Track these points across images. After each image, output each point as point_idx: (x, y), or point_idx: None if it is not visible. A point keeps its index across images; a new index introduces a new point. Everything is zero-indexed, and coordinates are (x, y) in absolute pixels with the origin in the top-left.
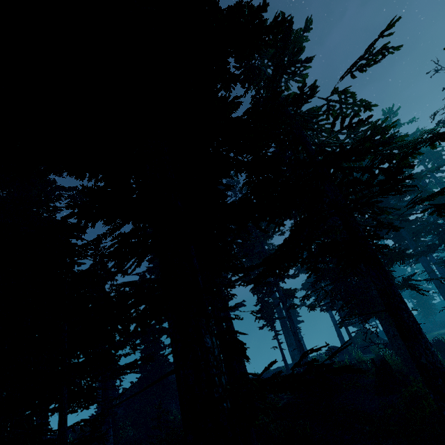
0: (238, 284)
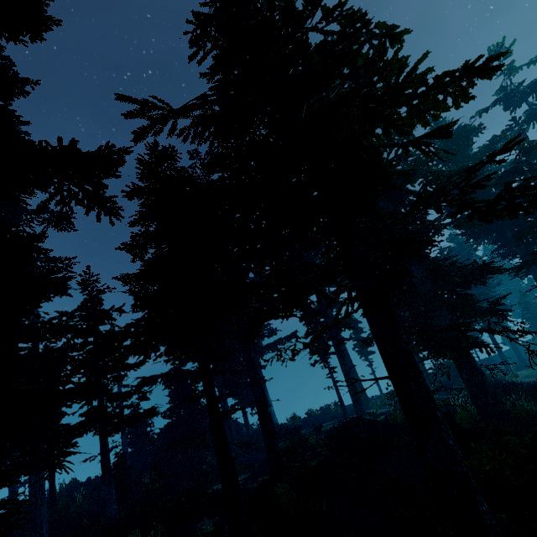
0: None
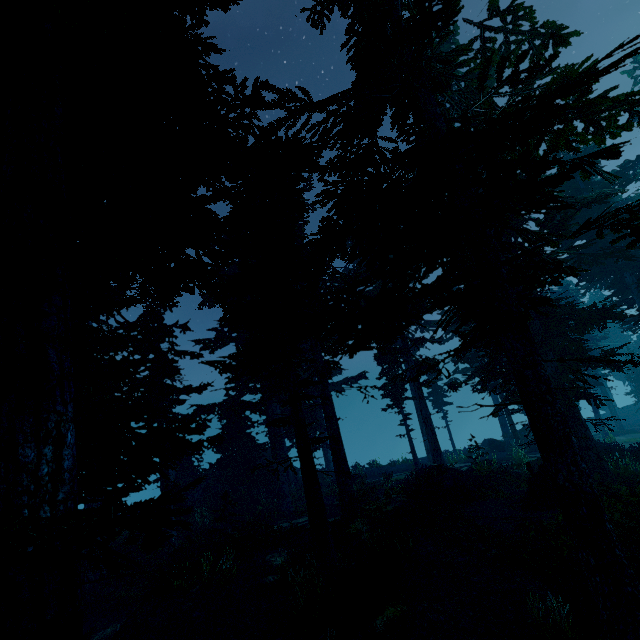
0: (340, 349)
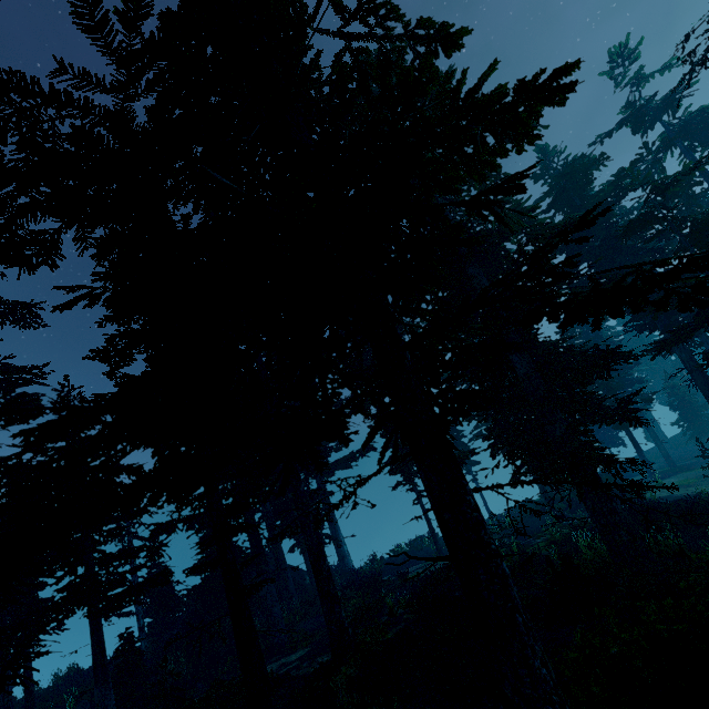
0: None
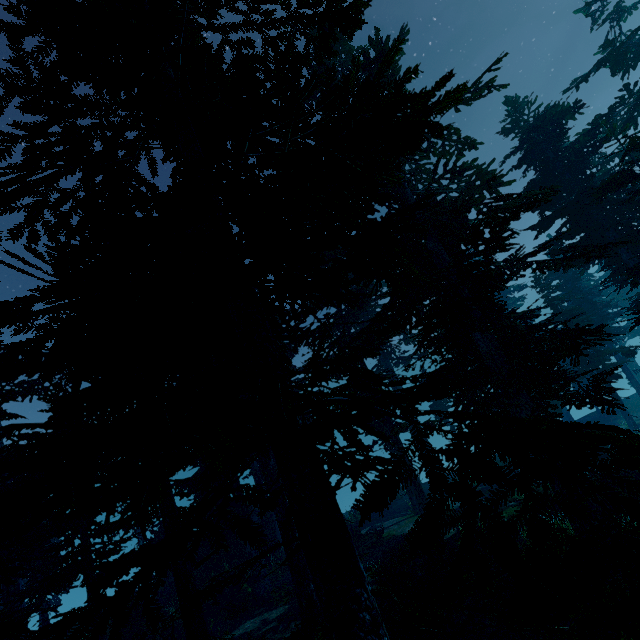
0: None
